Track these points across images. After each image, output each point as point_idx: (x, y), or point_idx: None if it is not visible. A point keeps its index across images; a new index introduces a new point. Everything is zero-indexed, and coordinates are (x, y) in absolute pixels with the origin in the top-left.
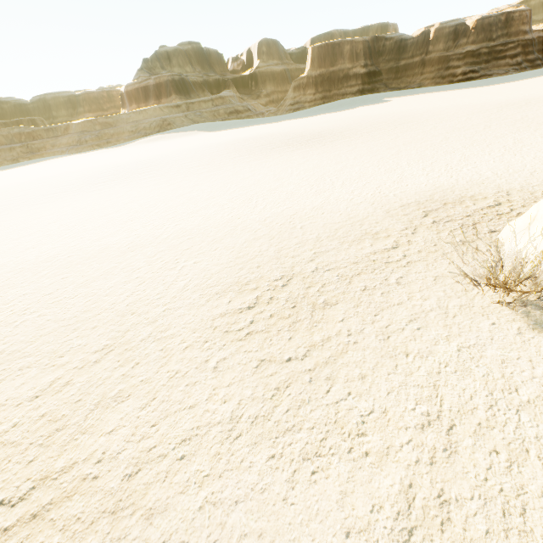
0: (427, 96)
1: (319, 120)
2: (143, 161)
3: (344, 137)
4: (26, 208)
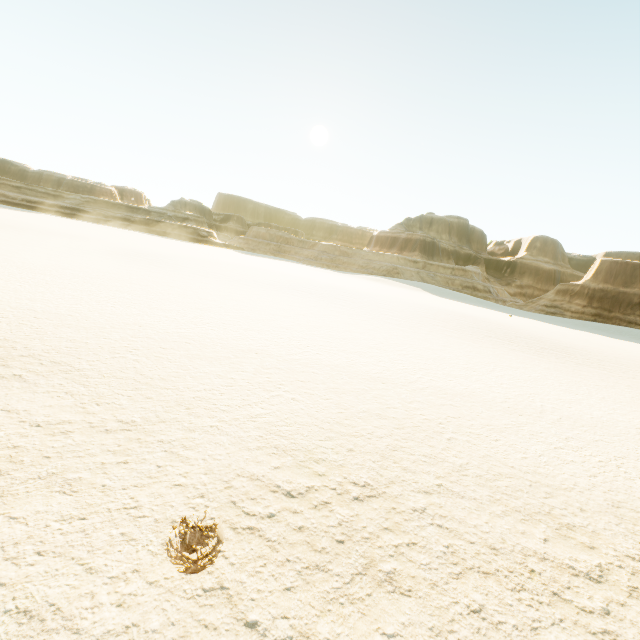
0: None
1: (575, 335)
2: (350, 291)
3: (602, 367)
4: (233, 283)
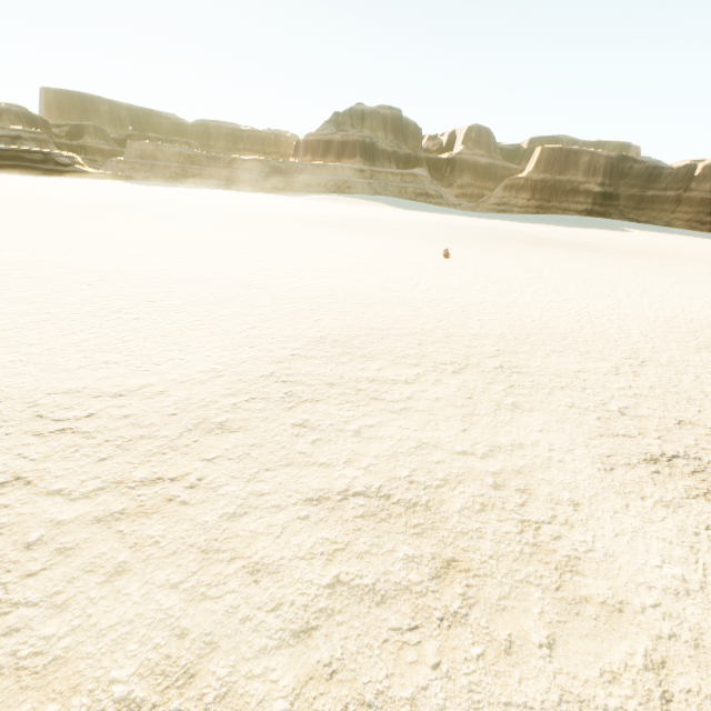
0: (685, 238)
1: (551, 230)
2: (352, 218)
3: (625, 253)
4: (272, 228)
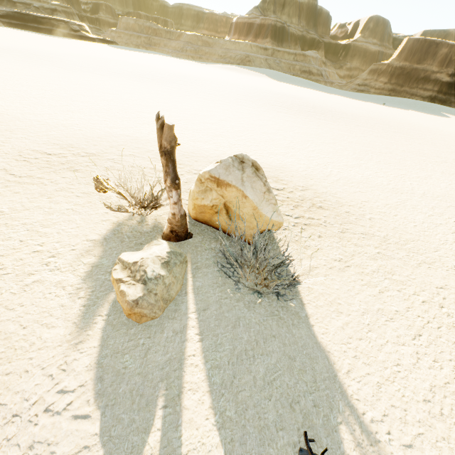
0: None
1: (356, 105)
2: (194, 78)
3: (335, 120)
4: (86, 73)
